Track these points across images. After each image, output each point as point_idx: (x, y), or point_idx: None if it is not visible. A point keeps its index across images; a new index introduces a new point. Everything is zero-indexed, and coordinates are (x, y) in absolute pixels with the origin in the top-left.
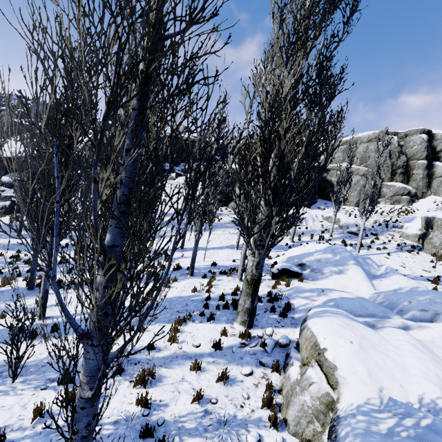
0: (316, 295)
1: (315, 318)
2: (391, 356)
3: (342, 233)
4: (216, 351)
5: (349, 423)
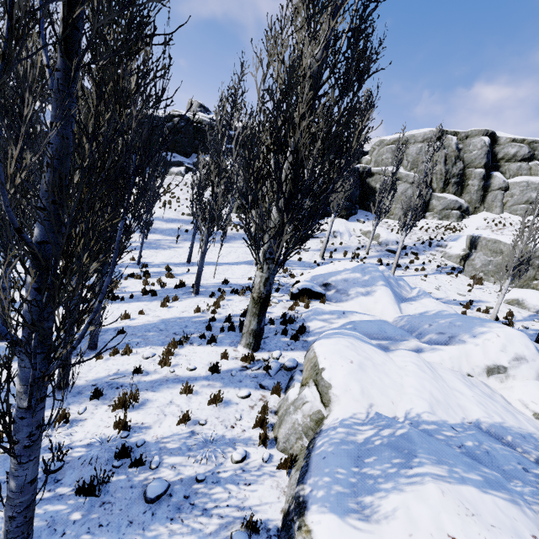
0: (336, 318)
1: (323, 339)
2: (391, 375)
3: (380, 251)
4: (213, 374)
5: (328, 435)
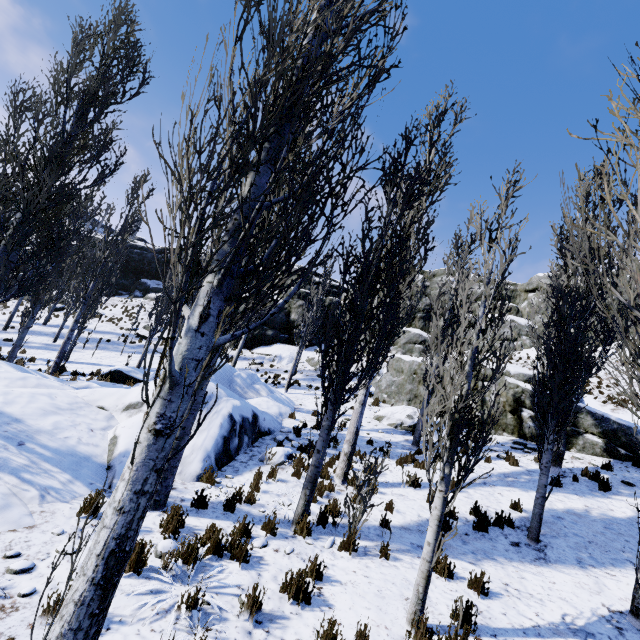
0: None
1: None
2: None
3: (310, 376)
4: None
5: None
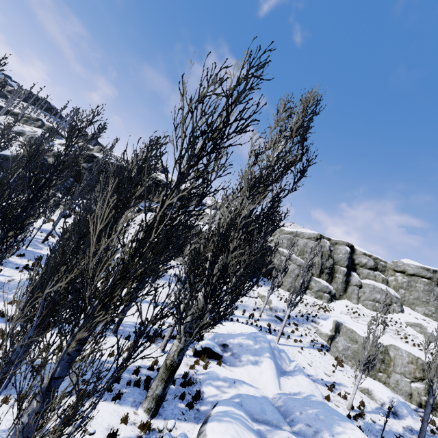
0: (227, 386)
1: (215, 421)
2: None
3: (270, 316)
4: None
5: None
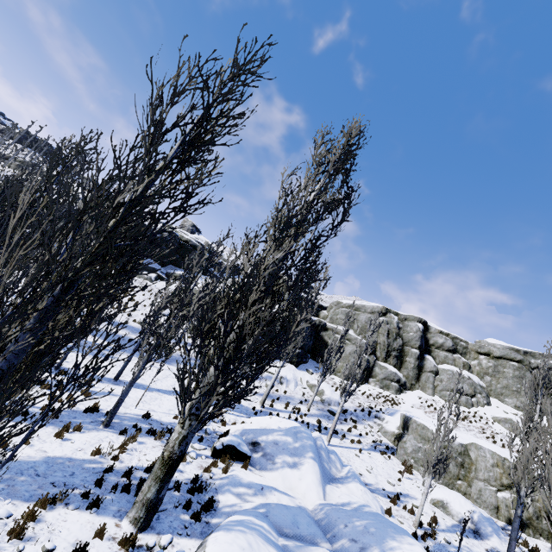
0: (252, 494)
1: (221, 531)
2: None
3: (322, 410)
4: None
5: None
